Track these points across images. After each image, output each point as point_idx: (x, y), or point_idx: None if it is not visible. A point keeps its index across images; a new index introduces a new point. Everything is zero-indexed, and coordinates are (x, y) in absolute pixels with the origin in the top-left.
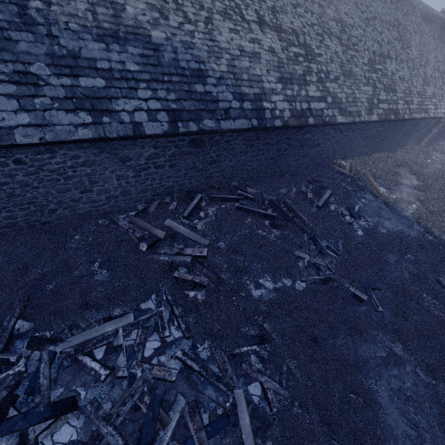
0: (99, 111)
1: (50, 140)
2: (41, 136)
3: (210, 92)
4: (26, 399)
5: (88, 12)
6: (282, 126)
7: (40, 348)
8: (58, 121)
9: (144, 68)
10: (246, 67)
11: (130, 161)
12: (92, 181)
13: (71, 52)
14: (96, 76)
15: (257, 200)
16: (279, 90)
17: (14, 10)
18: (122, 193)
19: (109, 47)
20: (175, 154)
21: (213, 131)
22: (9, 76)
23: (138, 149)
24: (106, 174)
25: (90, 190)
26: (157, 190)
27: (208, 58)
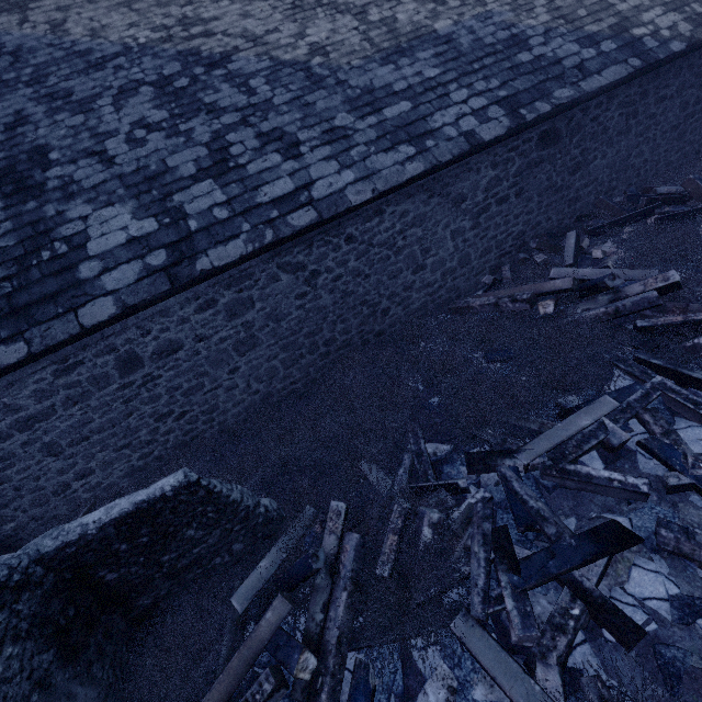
0: (418, 137)
1: (381, 190)
2: (372, 188)
3: (541, 55)
4: (523, 536)
5: (363, 42)
6: (687, 49)
7: (490, 466)
8: (381, 165)
9: (445, 68)
10: (575, 0)
11: (464, 202)
12: (423, 251)
13: (364, 89)
14: (398, 101)
15: (696, 193)
16: (648, 3)
17: (301, 77)
18: (459, 263)
19: (398, 65)
20: (521, 170)
21: (573, 101)
22: (319, 139)
23: (473, 178)
24: (439, 234)
25: (422, 266)
26: (503, 246)
27: (517, 18)
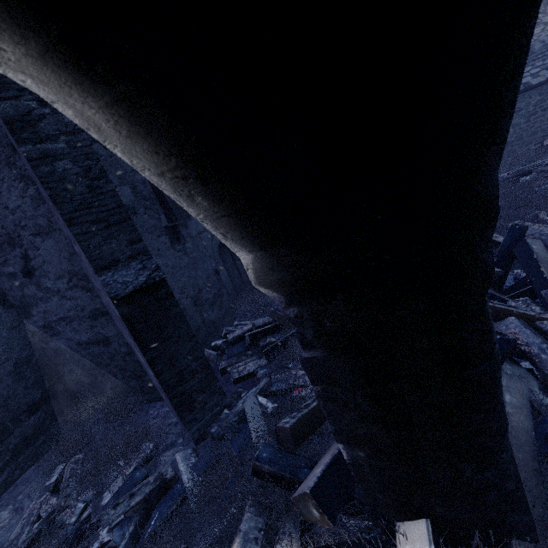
0: None
1: None
2: None
3: None
4: None
5: None
6: None
7: None
8: None
9: None
10: None
11: (521, 111)
12: None
13: None
14: None
15: None
16: None
17: None
18: (516, 139)
19: None
20: None
21: None
22: None
23: (527, 101)
24: None
25: None
26: (545, 131)
27: None
